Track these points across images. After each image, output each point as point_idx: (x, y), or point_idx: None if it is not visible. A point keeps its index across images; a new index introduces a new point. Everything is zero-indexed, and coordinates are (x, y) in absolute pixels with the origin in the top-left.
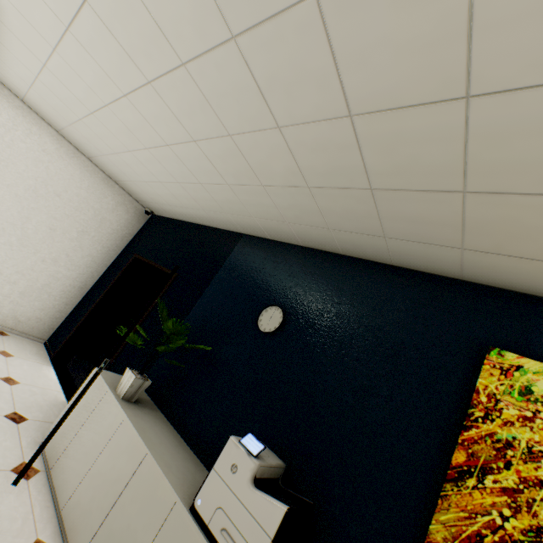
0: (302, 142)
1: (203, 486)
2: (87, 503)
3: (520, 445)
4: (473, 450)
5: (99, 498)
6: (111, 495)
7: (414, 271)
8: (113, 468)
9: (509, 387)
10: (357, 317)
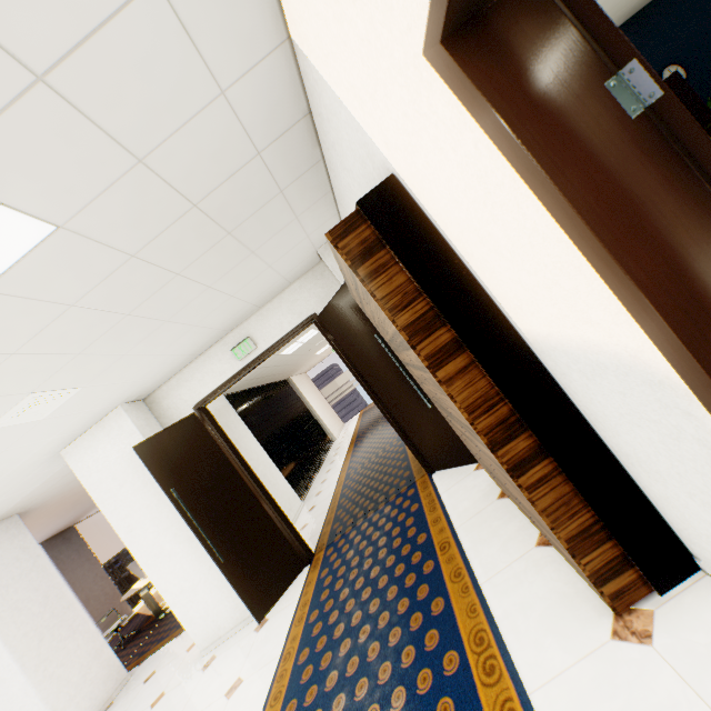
0: None
1: None
2: None
3: None
4: None
5: None
6: None
7: None
8: None
9: None
10: (708, 16)
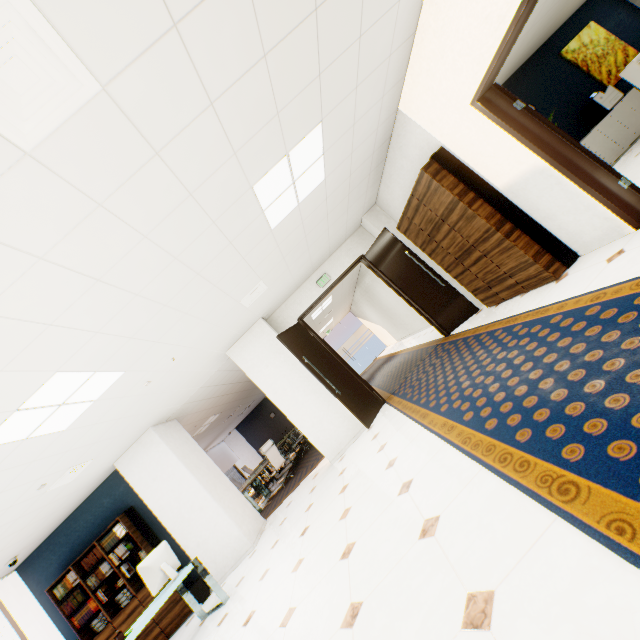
0: (546, 16)
1: (604, 108)
2: (609, 152)
3: (583, 58)
4: (583, 66)
5: (608, 147)
6: (607, 141)
7: (526, 61)
8: (599, 143)
9: (570, 54)
10: (538, 81)
